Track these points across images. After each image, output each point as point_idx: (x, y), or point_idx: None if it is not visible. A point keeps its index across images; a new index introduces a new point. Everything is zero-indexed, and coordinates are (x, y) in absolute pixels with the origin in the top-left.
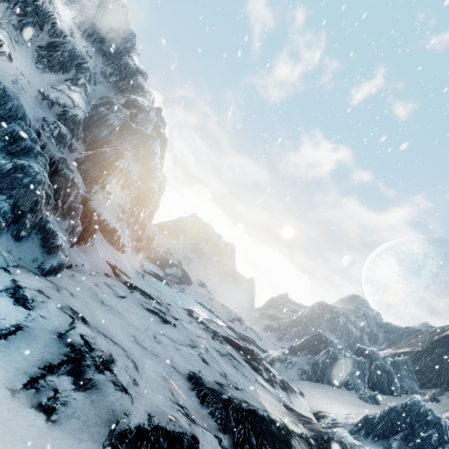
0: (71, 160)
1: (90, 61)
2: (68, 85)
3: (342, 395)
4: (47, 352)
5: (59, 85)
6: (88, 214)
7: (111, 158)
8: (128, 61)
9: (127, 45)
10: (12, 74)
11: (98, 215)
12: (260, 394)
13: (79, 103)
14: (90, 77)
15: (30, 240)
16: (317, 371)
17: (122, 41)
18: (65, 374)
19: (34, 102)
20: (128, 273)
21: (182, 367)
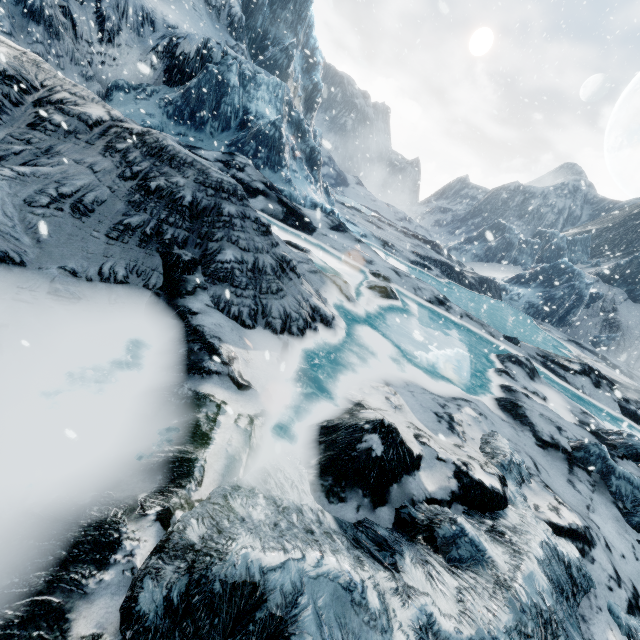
0: None
1: None
2: None
3: (507, 269)
4: (377, 241)
5: None
6: None
7: (284, 66)
8: None
9: None
10: None
11: None
12: None
13: None
14: None
15: (323, 192)
16: (489, 254)
17: None
18: (388, 247)
19: (211, 24)
20: None
21: (407, 249)
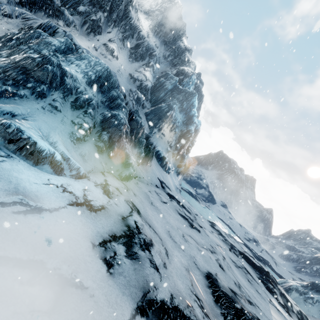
0: (143, 113)
1: (157, 50)
2: (144, 68)
3: None
4: (114, 226)
5: (139, 68)
6: (148, 145)
7: (165, 110)
8: (180, 44)
9: (180, 33)
10: (117, 66)
11: (154, 146)
12: (274, 316)
13: (149, 78)
14: (156, 60)
15: (116, 159)
16: None
17: (177, 31)
18: (122, 244)
19: (126, 81)
20: (170, 188)
21: (202, 266)
